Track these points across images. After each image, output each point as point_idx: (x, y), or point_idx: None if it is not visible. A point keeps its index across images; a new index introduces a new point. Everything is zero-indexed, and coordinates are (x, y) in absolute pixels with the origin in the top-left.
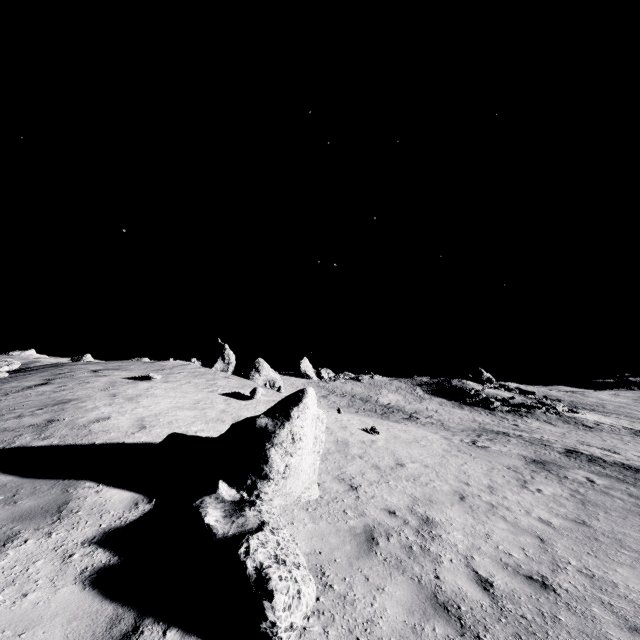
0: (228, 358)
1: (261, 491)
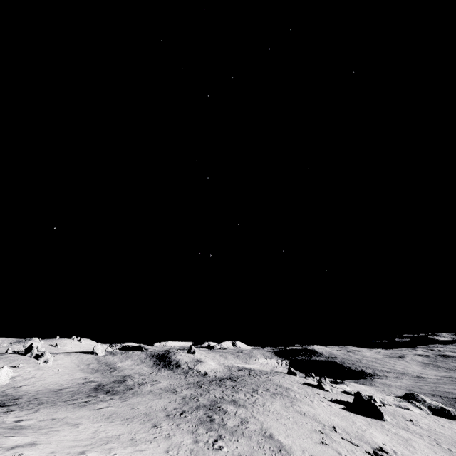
0: (33, 351)
1: None
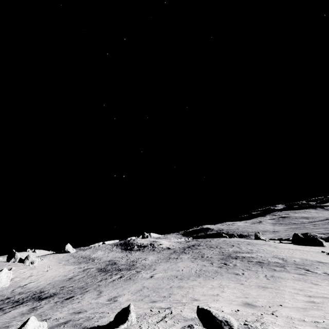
0: (16, 257)
1: None
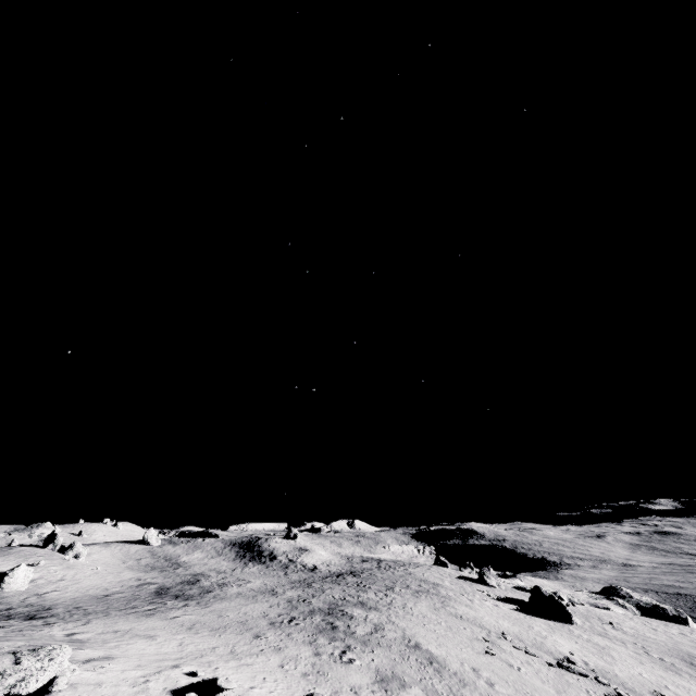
0: (57, 542)
1: (3, 586)
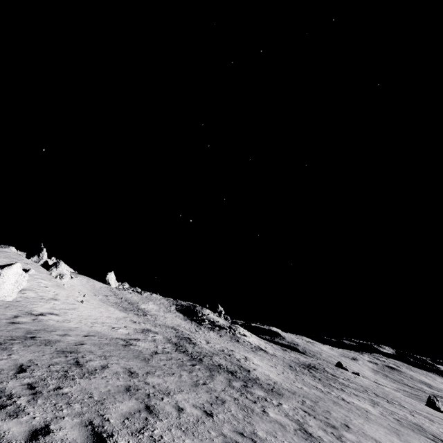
0: (42, 256)
1: None
